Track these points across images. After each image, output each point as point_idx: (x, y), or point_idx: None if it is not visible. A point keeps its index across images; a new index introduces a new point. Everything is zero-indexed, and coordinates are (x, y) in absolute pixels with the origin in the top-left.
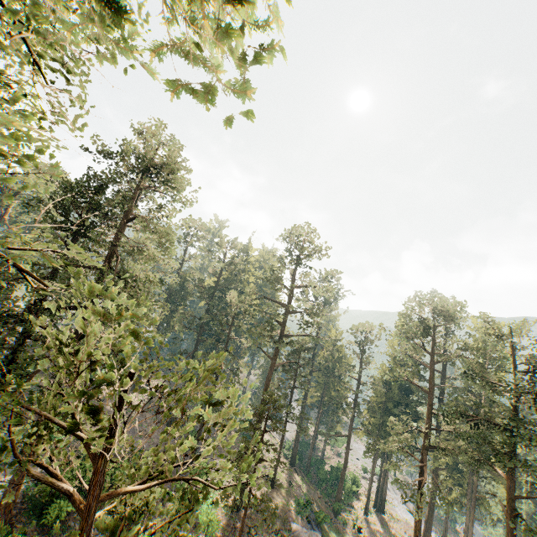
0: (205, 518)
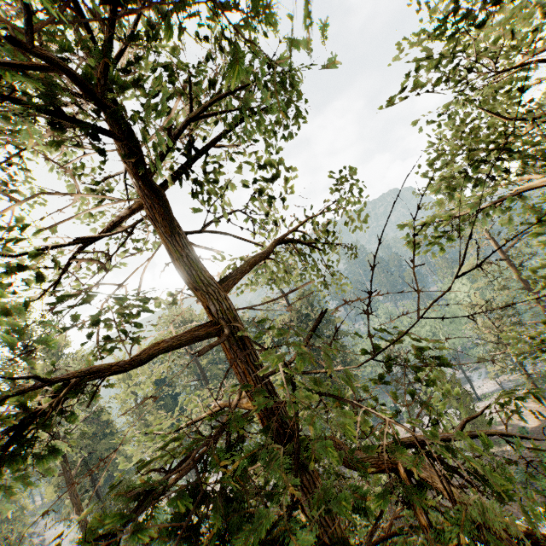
0: None
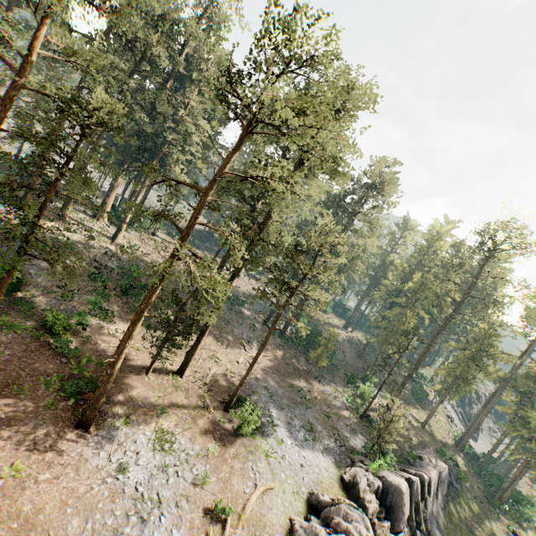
0: (362, 390)
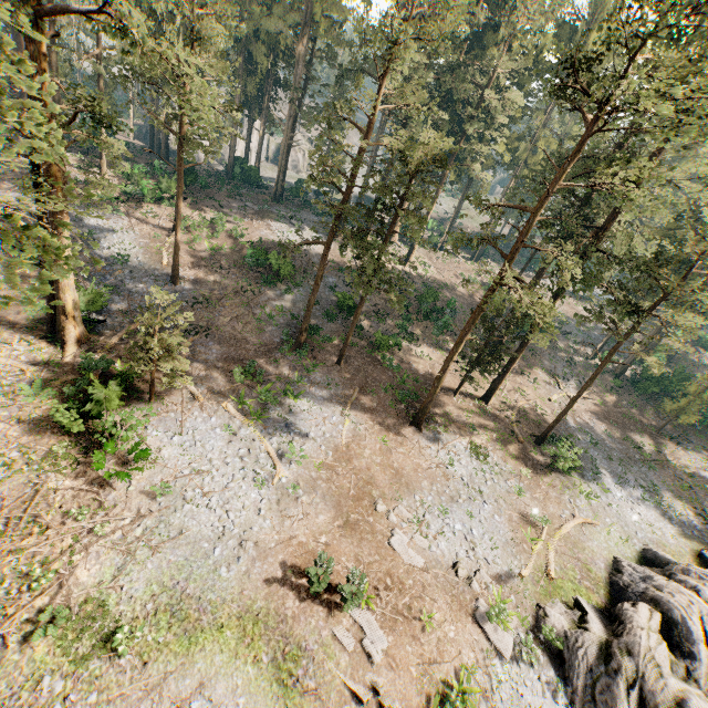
0: None
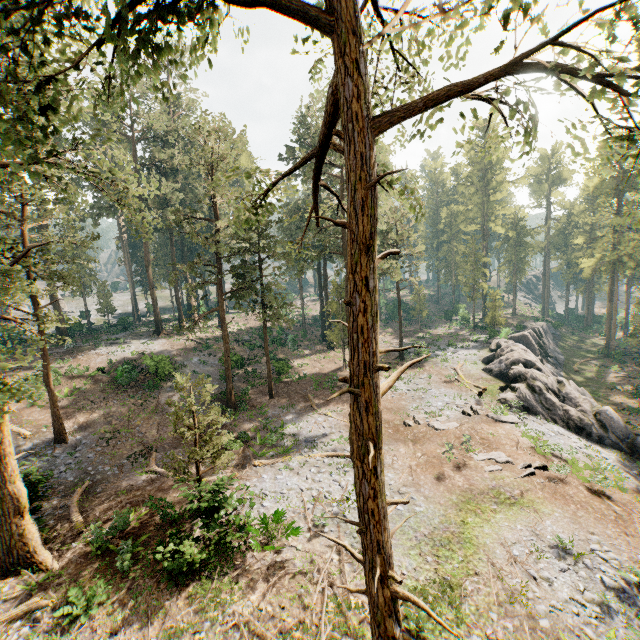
0: (461, 316)
